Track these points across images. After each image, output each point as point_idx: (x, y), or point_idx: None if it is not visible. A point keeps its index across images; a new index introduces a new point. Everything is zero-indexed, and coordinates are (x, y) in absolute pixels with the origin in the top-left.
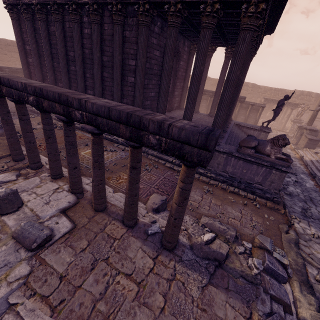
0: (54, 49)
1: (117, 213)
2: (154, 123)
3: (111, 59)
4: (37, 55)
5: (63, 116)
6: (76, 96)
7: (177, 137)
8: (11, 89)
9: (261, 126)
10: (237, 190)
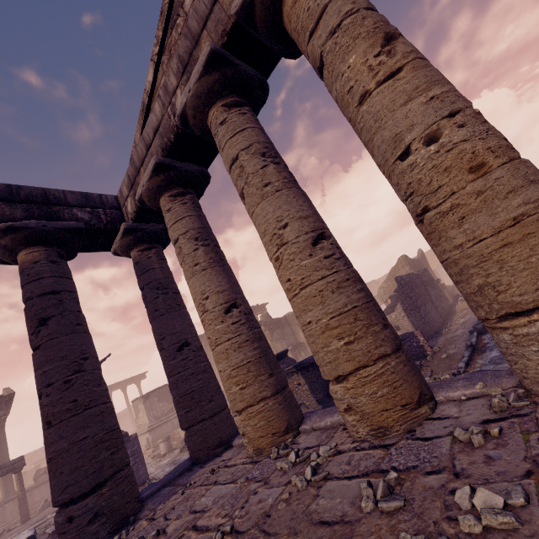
0: None
1: None
2: None
3: None
4: None
5: None
6: None
7: (10, 464)
8: None
9: None
10: None
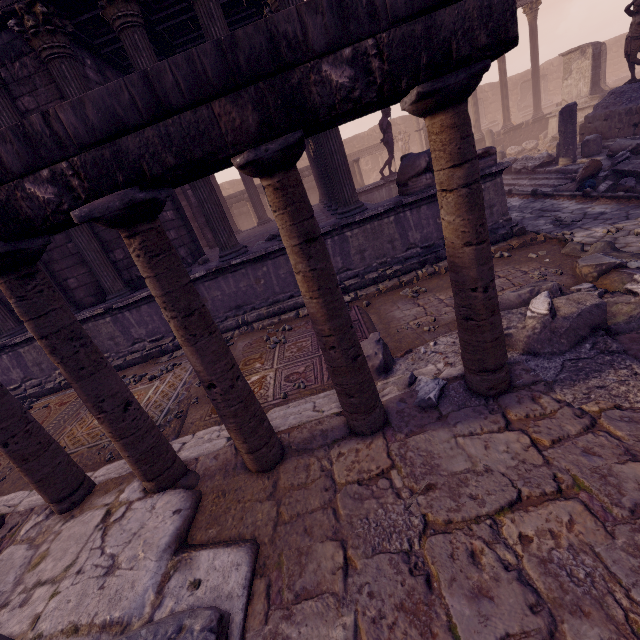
0: None
1: (319, 433)
2: (317, 9)
3: None
4: None
5: None
6: None
7: (405, 1)
8: None
9: (382, 177)
10: None
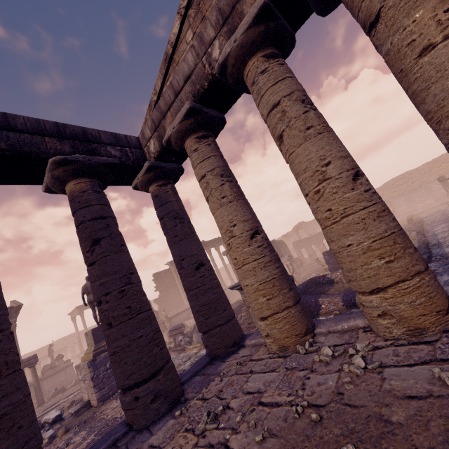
0: None
1: None
2: None
3: None
4: None
5: None
6: None
7: (26, 360)
8: None
9: None
10: None
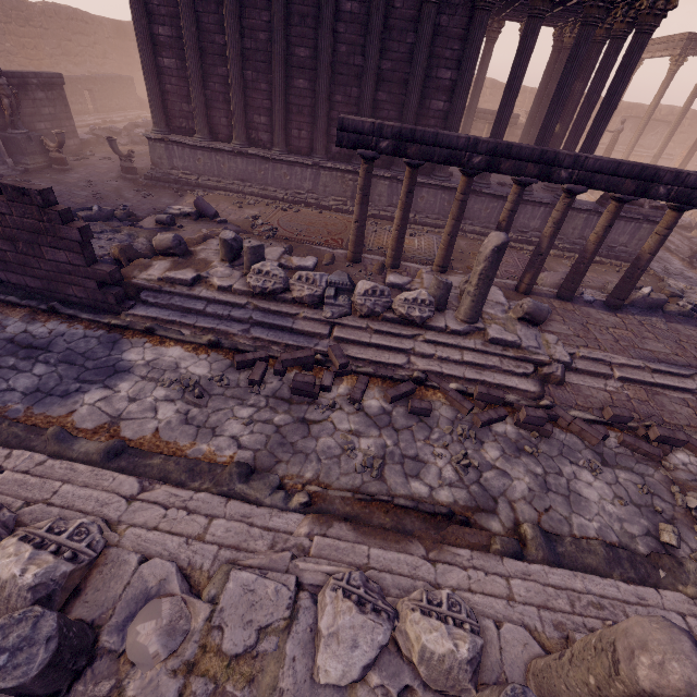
0: (250, 40)
1: (543, 293)
2: (671, 174)
3: (399, 67)
4: (198, 52)
5: (533, 179)
6: (563, 152)
7: (692, 184)
8: (433, 147)
9: None
10: (599, 258)
